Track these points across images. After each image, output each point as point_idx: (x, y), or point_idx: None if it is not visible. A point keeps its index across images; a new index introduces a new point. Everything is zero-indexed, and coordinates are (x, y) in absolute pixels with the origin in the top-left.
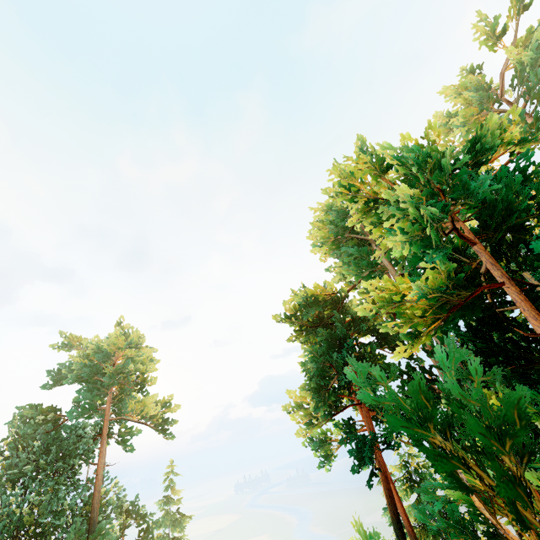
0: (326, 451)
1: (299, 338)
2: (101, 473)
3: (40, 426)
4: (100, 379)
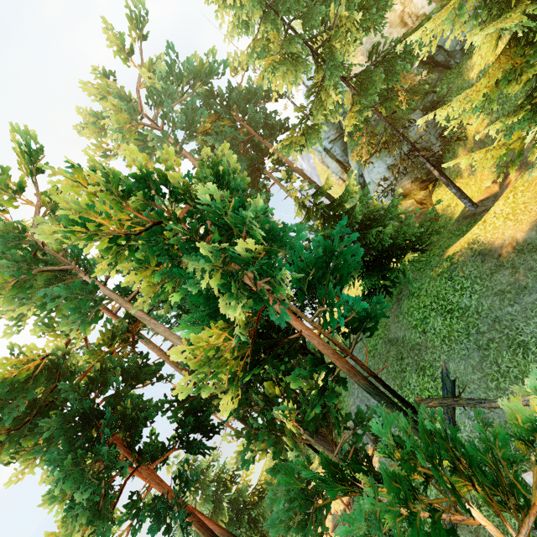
0: None
1: (2, 459)
2: None
3: None
4: None
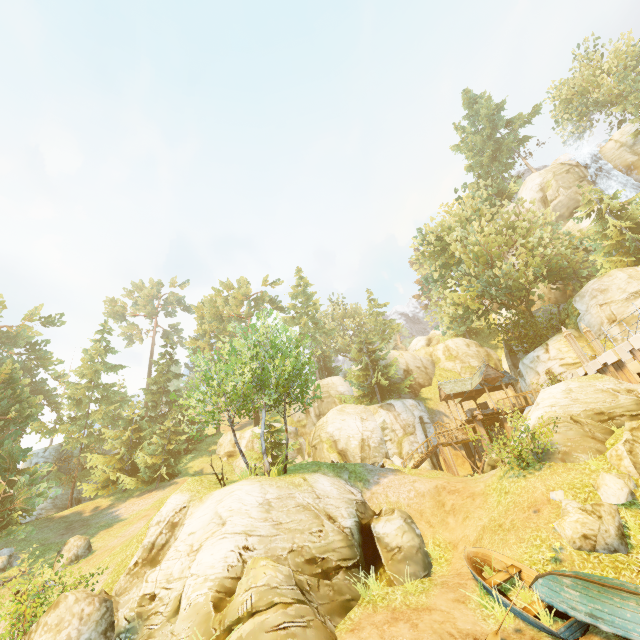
0: None
1: None
2: None
3: None
4: None
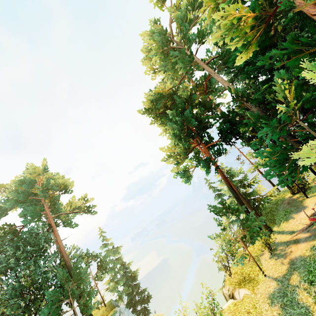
0: (187, 175)
1: (157, 122)
2: (62, 244)
3: (5, 238)
4: (34, 198)
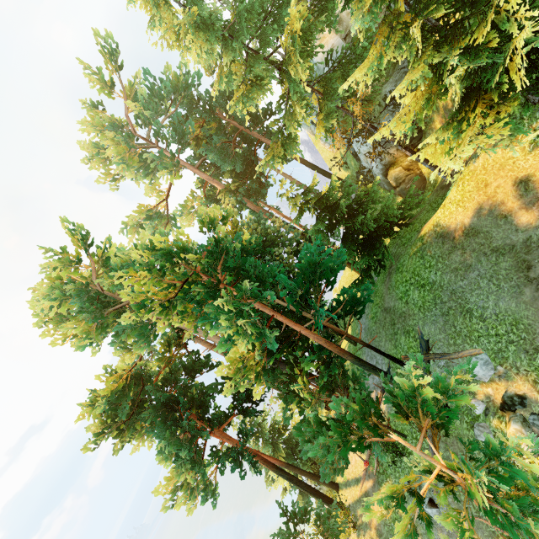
0: (211, 491)
1: (125, 439)
2: None
3: None
4: None
